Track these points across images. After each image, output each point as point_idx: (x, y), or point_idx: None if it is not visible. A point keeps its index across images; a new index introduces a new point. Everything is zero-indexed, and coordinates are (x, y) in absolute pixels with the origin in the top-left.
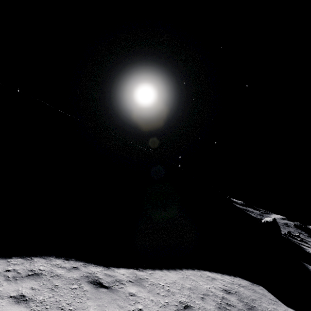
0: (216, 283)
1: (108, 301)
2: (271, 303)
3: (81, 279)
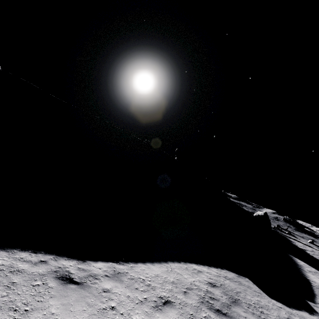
0: (202, 276)
1: (75, 298)
2: (256, 296)
3: (47, 274)
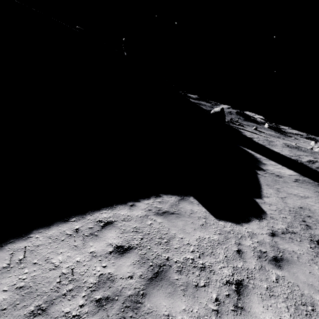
0: (107, 235)
1: None
2: (198, 228)
3: None
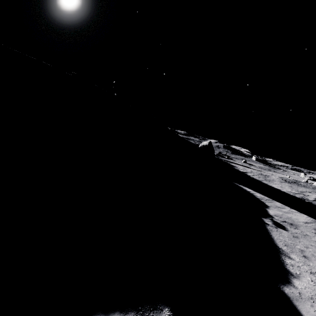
0: None
1: None
2: None
3: None
